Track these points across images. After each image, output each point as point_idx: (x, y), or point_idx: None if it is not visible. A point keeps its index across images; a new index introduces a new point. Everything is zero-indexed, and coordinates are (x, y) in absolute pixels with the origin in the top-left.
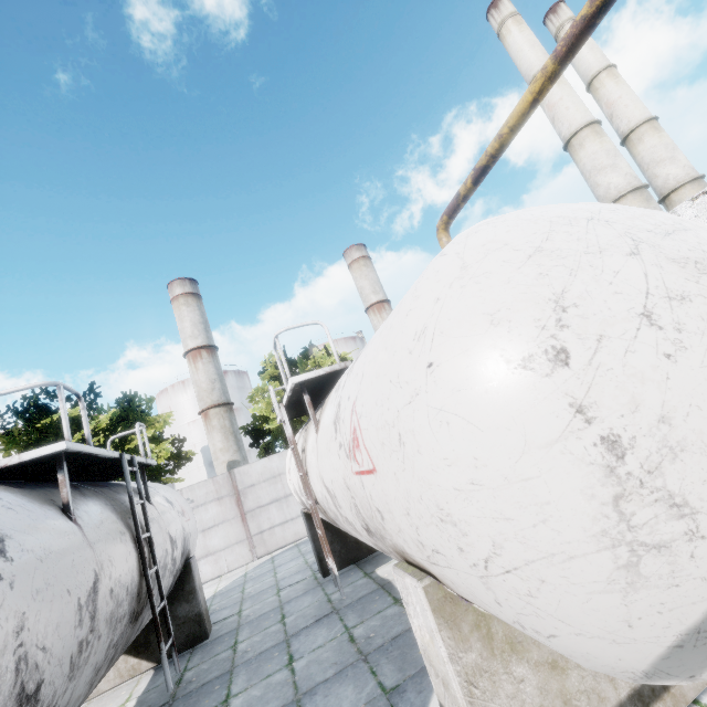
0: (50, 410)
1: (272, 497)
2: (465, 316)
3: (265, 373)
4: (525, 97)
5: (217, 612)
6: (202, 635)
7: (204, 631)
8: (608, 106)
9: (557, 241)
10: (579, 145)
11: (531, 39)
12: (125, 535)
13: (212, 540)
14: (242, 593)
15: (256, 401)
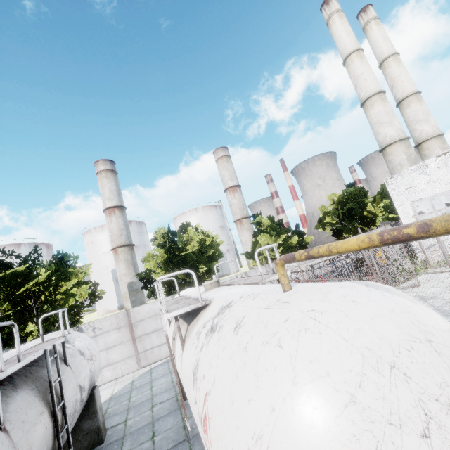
0: (5, 264)
1: (153, 328)
2: (293, 449)
3: (155, 242)
4: (353, 244)
5: (111, 417)
6: (99, 441)
7: (101, 438)
8: (391, 80)
9: (367, 393)
10: (370, 105)
11: (348, 29)
12: (44, 414)
13: (112, 355)
14: (129, 401)
15: (148, 261)
